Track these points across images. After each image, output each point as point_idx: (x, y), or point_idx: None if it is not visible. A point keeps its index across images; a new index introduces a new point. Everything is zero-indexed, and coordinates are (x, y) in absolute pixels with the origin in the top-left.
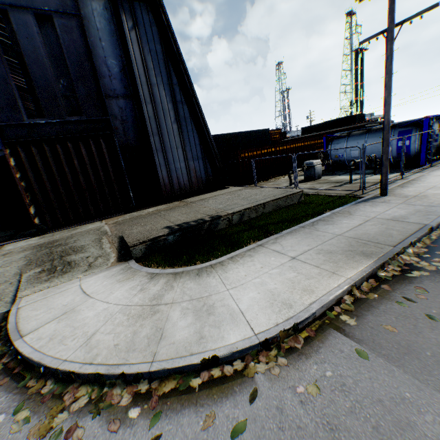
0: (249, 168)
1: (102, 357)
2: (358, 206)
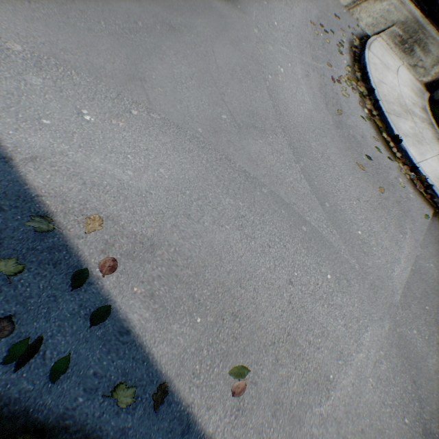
0: None
1: (378, 90)
2: None
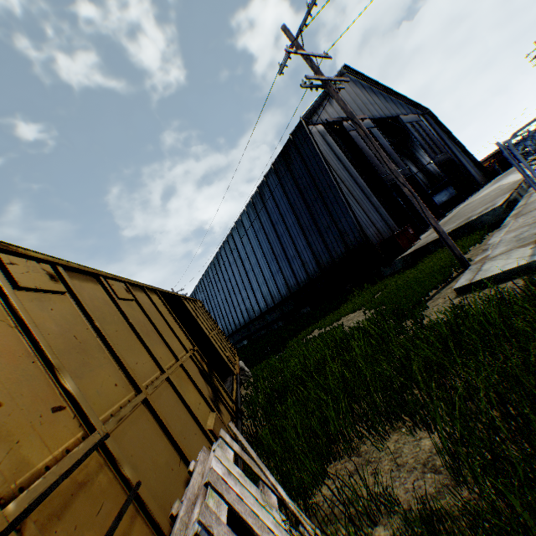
0: None
1: None
2: None
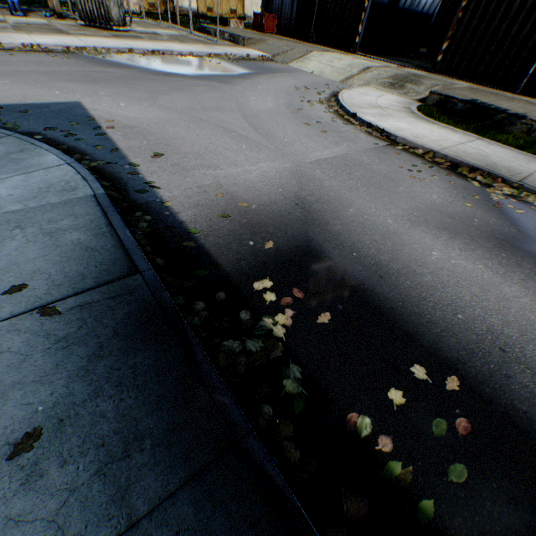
0: None
1: (346, 101)
2: None
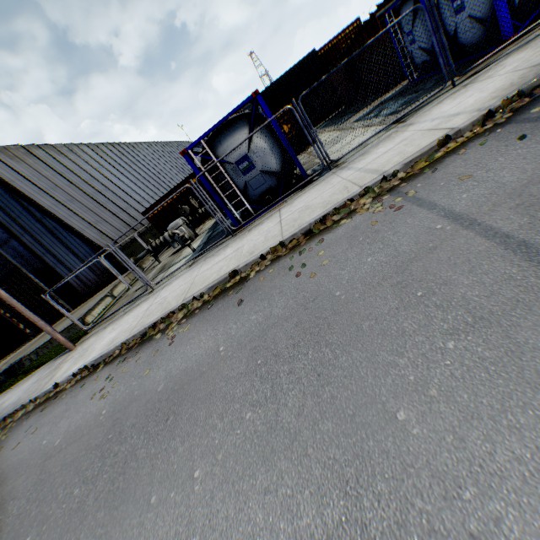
0: (169, 224)
1: None
2: (45, 368)
